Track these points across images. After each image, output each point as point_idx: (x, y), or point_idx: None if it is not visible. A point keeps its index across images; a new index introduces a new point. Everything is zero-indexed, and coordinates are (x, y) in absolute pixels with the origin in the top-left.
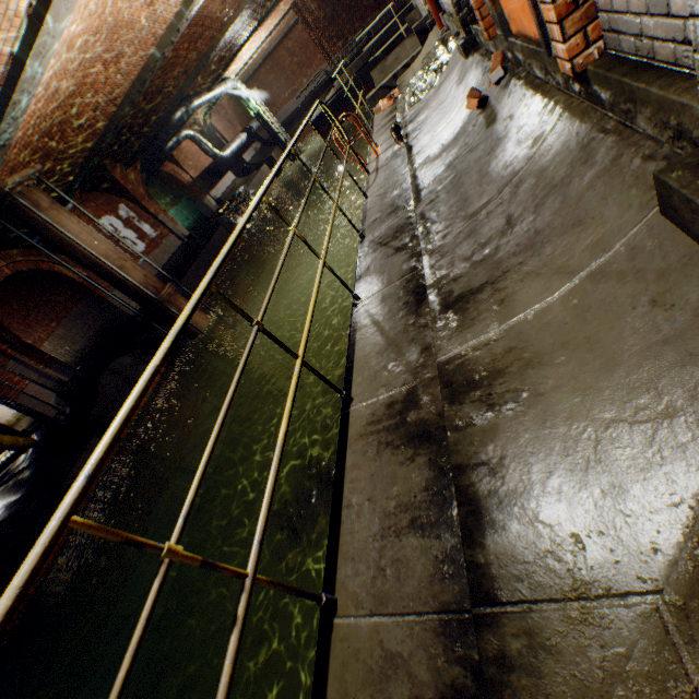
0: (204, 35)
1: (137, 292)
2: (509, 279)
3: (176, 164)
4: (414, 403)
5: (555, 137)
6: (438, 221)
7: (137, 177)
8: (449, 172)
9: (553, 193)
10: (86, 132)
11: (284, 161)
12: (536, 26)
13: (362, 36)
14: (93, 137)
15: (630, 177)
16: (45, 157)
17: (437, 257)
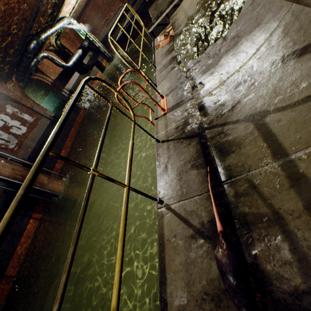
0: None
1: (8, 180)
2: None
3: (41, 73)
4: None
5: None
6: None
7: (14, 86)
8: None
9: None
10: None
11: None
12: None
13: None
14: None
15: None
16: None
17: None
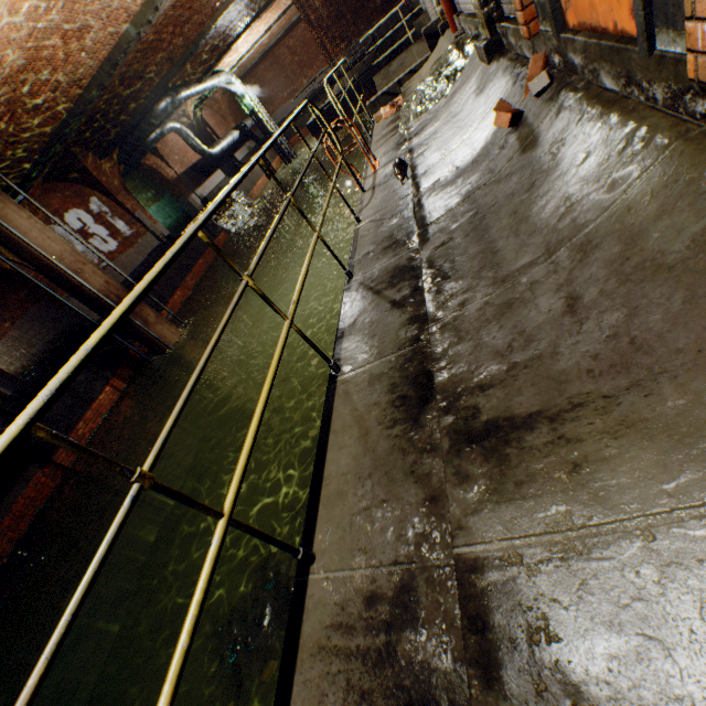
0: (192, 20)
1: (95, 299)
2: (586, 422)
3: (160, 157)
4: (411, 615)
5: (658, 182)
6: (453, 276)
7: (113, 169)
8: (467, 205)
9: (664, 280)
10: (45, 115)
11: (245, 175)
12: (637, 3)
13: (366, 40)
14: (53, 121)
15: None
16: None
17: (452, 336)
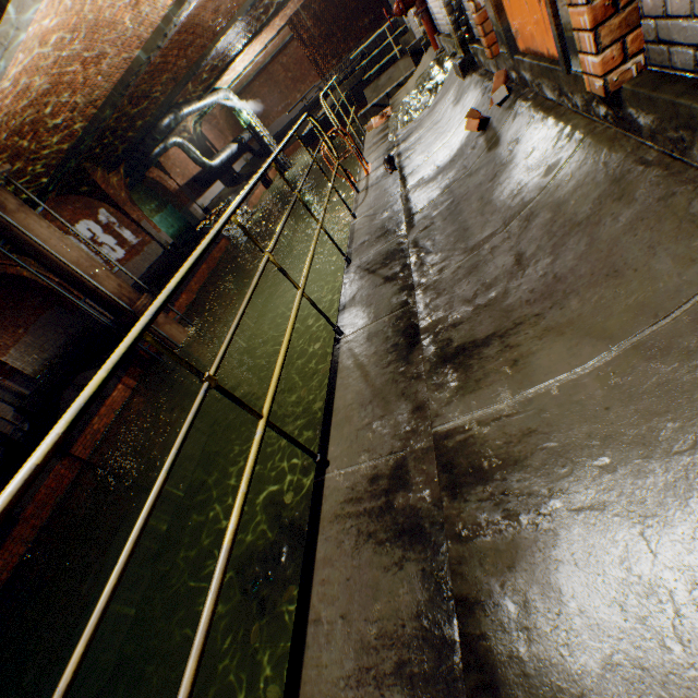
0: (195, 43)
1: (109, 302)
2: (523, 333)
3: (163, 170)
4: (403, 481)
5: (575, 165)
6: (433, 251)
7: (120, 182)
8: (445, 196)
9: (576, 233)
10: (63, 133)
11: (262, 175)
12: (555, 38)
13: (356, 56)
14: (70, 138)
15: (690, 223)
16: (15, 157)
17: (432, 294)
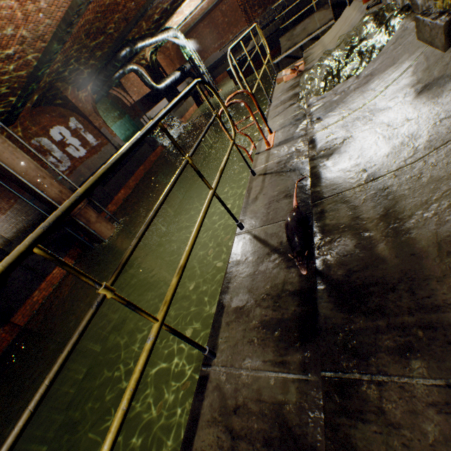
0: None
1: (51, 204)
2: None
3: (123, 89)
4: None
5: None
6: None
7: (87, 97)
8: None
9: None
10: (18, 63)
11: None
12: None
13: (278, 7)
14: (27, 67)
15: None
16: None
17: None
